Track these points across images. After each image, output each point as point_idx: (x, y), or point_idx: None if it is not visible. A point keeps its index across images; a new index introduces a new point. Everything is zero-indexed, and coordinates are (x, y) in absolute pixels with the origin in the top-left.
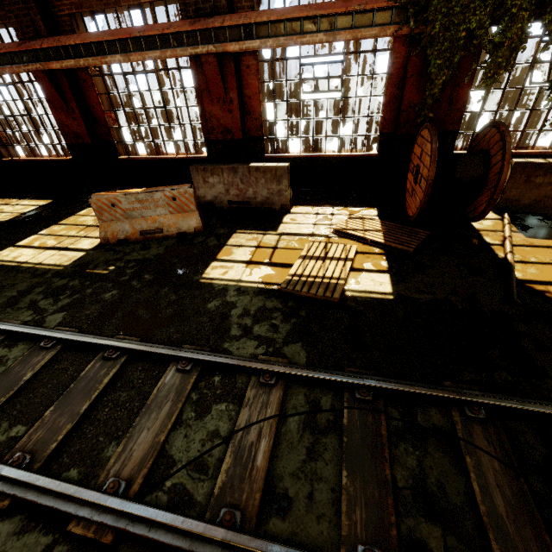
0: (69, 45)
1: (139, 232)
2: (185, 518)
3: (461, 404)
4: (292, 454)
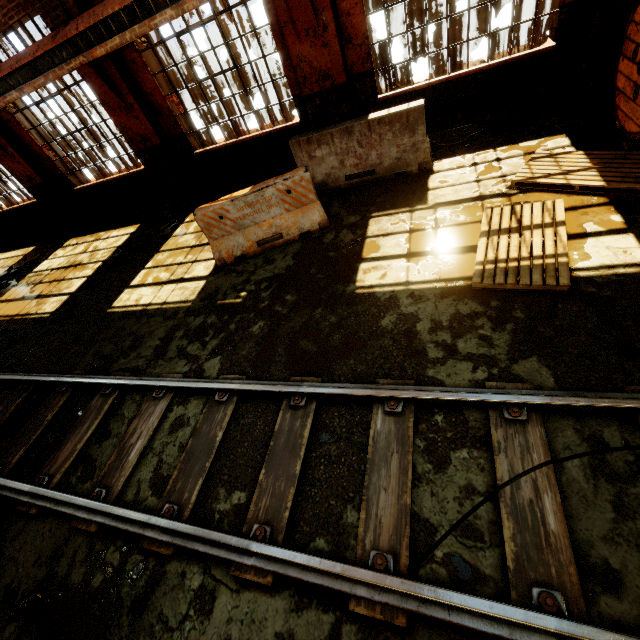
0: (107, 16)
1: (255, 243)
2: (492, 603)
3: None
4: (592, 511)
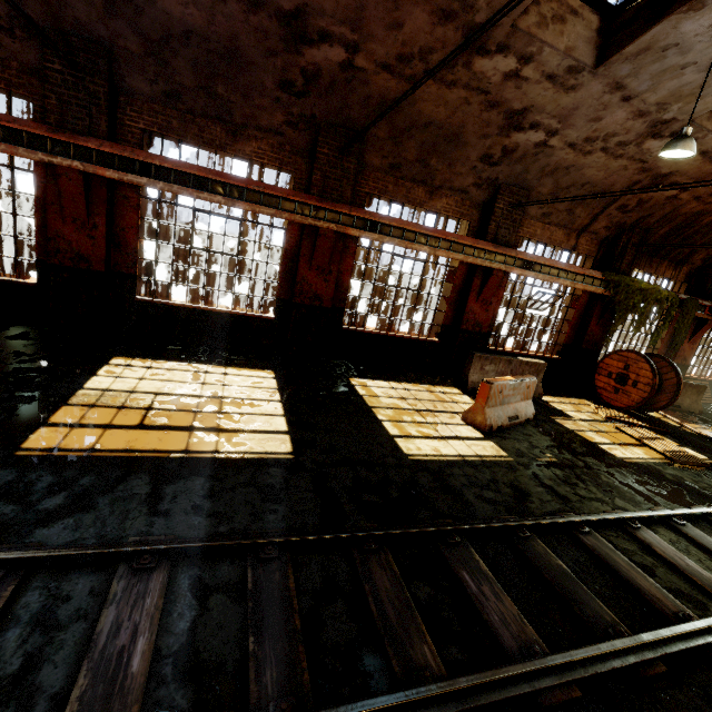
0: (380, 222)
1: (507, 418)
2: None
3: None
4: None
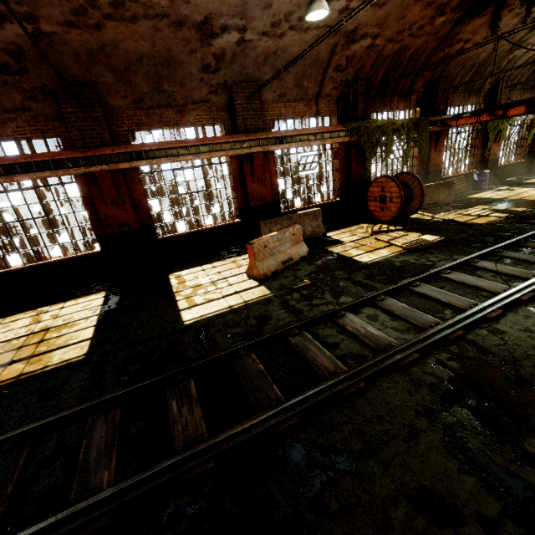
0: (143, 150)
1: (281, 263)
2: None
3: (516, 242)
4: (515, 267)
